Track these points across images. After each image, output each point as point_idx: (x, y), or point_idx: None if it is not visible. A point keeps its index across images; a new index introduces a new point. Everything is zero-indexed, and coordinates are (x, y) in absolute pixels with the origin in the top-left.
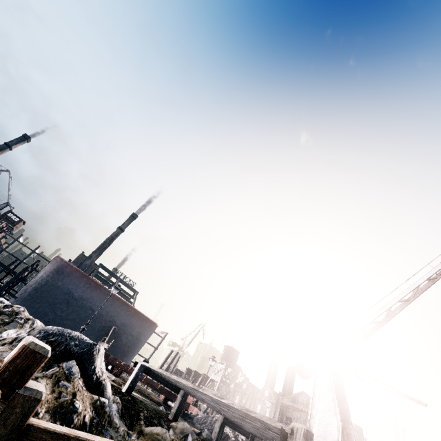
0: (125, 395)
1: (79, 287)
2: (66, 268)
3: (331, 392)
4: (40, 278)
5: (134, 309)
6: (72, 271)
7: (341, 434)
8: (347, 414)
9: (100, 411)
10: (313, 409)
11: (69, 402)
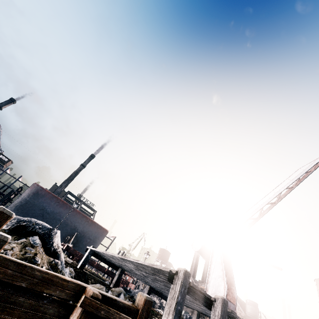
0: (78, 269)
1: (51, 205)
2: (41, 191)
3: (221, 265)
4: (23, 199)
5: (91, 220)
6: (46, 193)
7: (226, 291)
8: (232, 280)
9: (54, 267)
10: (209, 277)
11: (31, 257)
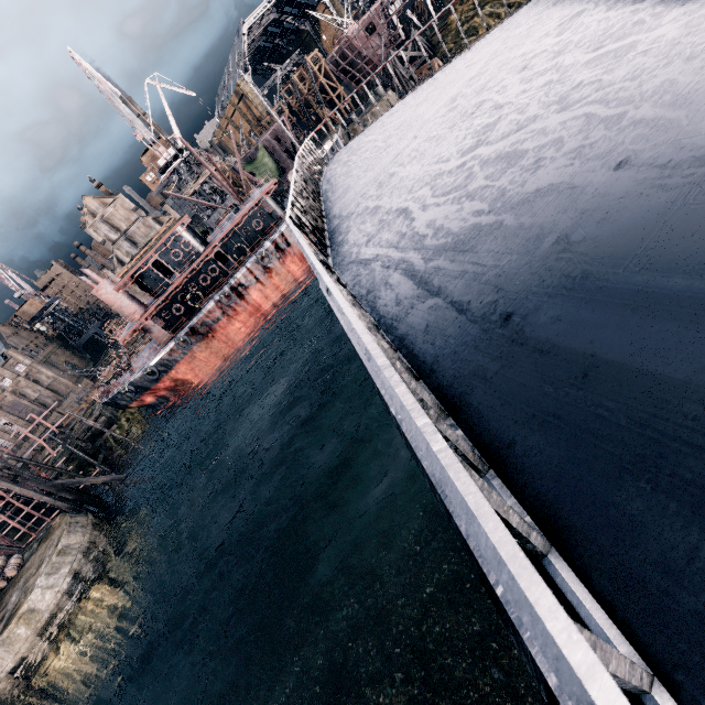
0: None
1: None
2: None
3: None
4: None
5: None
6: None
7: None
8: None
9: None
10: None
11: None
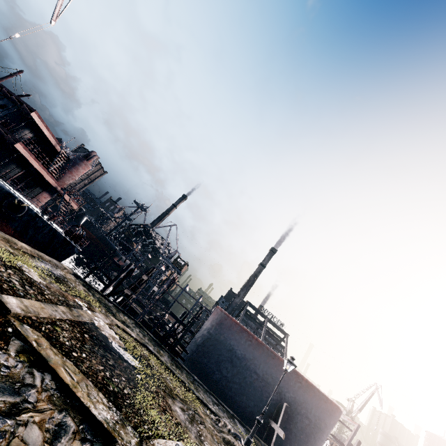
0: None
1: (240, 344)
2: (226, 320)
3: None
4: (205, 331)
5: (305, 379)
6: (232, 324)
7: None
8: None
9: None
10: None
11: None
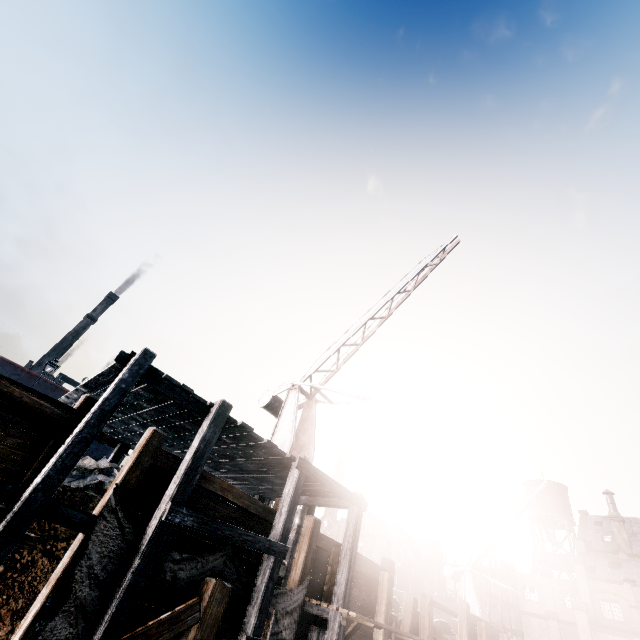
0: None
1: None
2: None
3: (293, 415)
4: None
5: None
6: None
7: (291, 446)
8: (312, 437)
9: None
10: (274, 436)
11: None
